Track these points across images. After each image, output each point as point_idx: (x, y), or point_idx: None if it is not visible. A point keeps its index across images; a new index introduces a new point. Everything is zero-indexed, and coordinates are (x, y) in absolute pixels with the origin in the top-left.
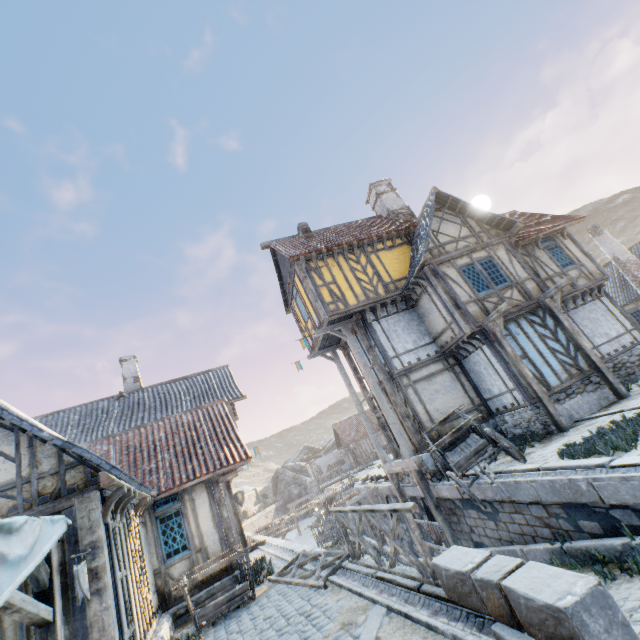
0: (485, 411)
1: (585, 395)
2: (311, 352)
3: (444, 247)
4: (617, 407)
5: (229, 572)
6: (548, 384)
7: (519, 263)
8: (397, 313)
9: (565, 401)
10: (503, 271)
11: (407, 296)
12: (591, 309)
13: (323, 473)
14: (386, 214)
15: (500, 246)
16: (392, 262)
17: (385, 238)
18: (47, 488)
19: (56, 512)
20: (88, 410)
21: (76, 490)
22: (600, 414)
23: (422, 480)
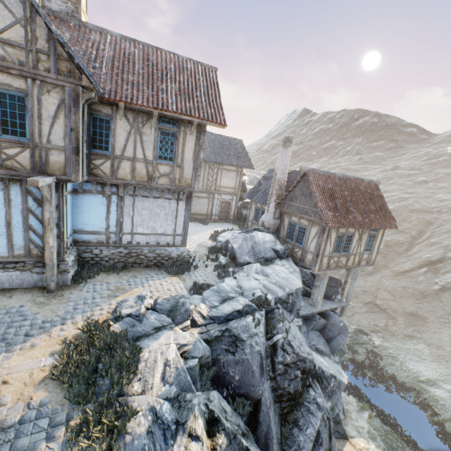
0: None
1: (27, 274)
2: None
3: None
4: (8, 302)
5: None
6: None
7: (65, 126)
8: None
9: None
10: (30, 122)
11: None
12: (162, 205)
13: None
14: None
15: (58, 90)
16: None
17: None
18: None
19: None
20: None
21: None
22: None
23: None
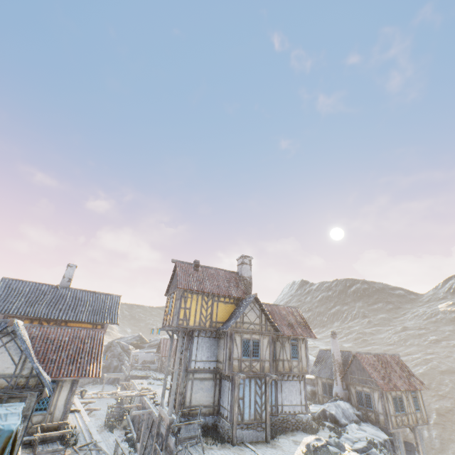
0: (217, 410)
1: (255, 431)
2: (162, 327)
3: (243, 324)
4: (258, 446)
5: (57, 431)
6: (243, 417)
7: (270, 350)
8: (209, 337)
9: (245, 430)
10: (260, 351)
11: (218, 332)
12: (293, 384)
13: (138, 363)
14: (240, 275)
15: (267, 337)
16: (222, 311)
17: (226, 297)
18: (21, 382)
19: (21, 397)
20: (35, 288)
21: (31, 388)
22: (249, 446)
23: (168, 430)
